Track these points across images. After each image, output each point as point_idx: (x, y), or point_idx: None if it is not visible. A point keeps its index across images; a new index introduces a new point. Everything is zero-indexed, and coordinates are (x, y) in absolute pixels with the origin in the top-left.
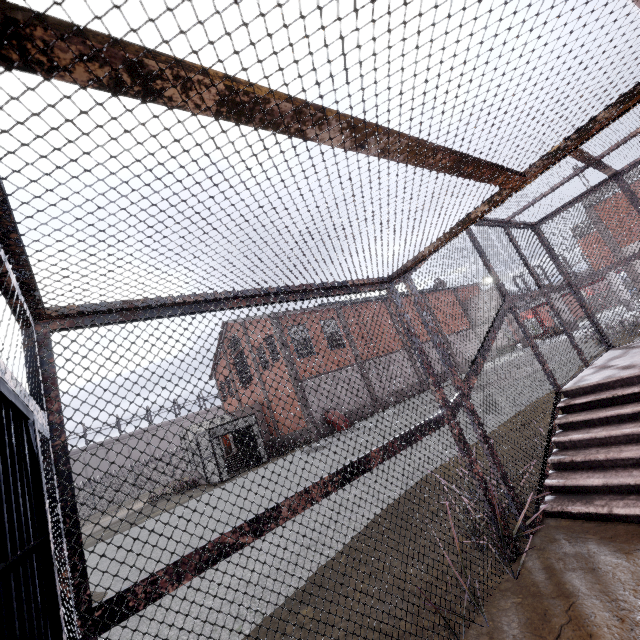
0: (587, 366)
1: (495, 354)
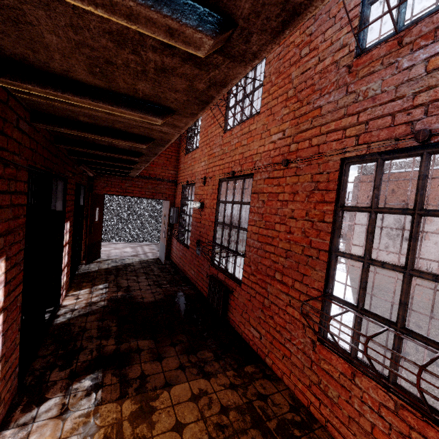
0: (128, 242)
1: None
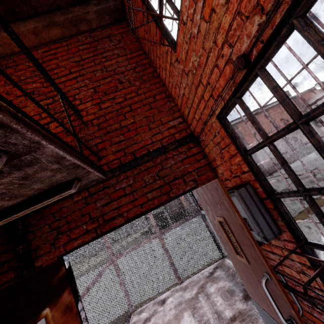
0: (179, 284)
1: None
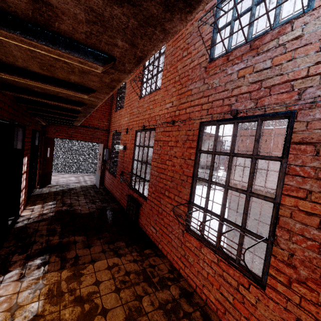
0: (73, 173)
1: (204, 167)
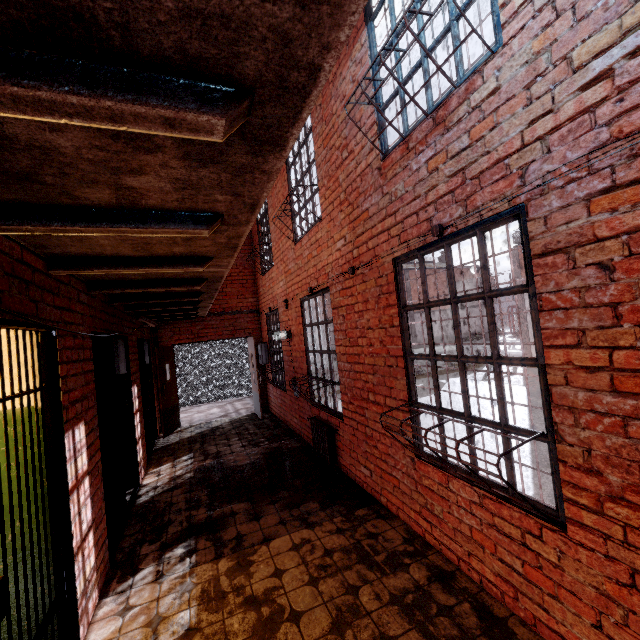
0: (214, 401)
1: (466, 338)
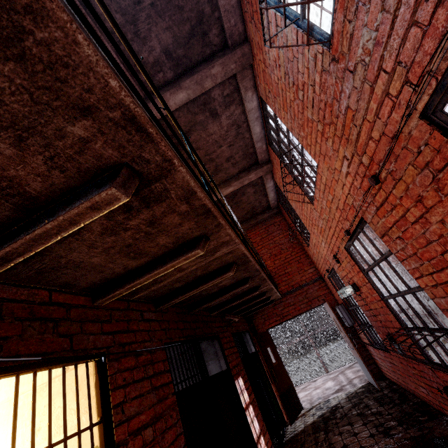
0: (326, 373)
1: None
